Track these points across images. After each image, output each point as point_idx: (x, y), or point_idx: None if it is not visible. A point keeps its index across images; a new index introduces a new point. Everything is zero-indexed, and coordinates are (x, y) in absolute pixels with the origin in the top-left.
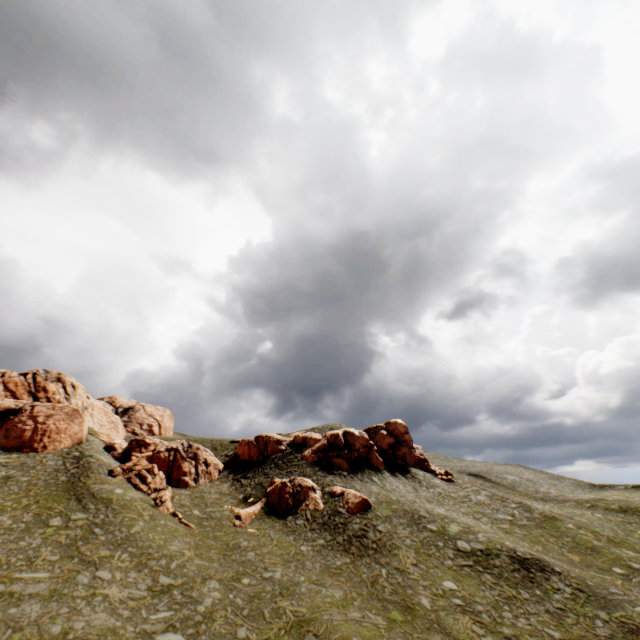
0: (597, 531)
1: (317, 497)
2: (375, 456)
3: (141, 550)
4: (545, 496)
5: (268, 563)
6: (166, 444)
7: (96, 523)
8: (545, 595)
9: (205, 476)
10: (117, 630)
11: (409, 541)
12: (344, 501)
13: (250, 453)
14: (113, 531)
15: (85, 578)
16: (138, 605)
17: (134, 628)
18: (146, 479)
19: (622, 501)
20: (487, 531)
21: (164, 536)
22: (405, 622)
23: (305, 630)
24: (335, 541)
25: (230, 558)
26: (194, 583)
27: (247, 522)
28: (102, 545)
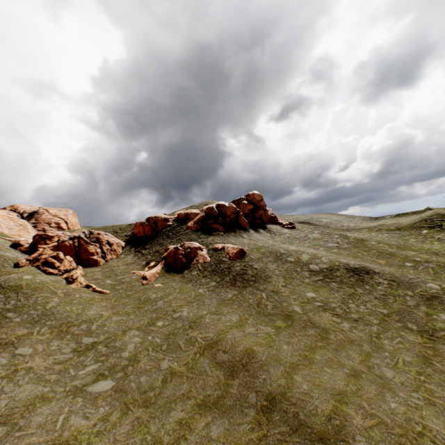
0: (389, 243)
1: (204, 254)
2: (242, 219)
3: (60, 321)
4: (348, 228)
5: (175, 307)
6: (68, 235)
7: (8, 309)
8: (372, 288)
9: (111, 253)
10: (46, 395)
11: (277, 272)
12: (225, 253)
13: (145, 231)
14: (28, 312)
15: (3, 359)
16: (65, 367)
17: (64, 388)
18: (54, 264)
19: (396, 224)
20: (326, 255)
21: (81, 305)
22: (287, 326)
23: (215, 350)
24: (224, 281)
25: (143, 309)
26: (115, 336)
27: (152, 280)
28: (18, 326)
